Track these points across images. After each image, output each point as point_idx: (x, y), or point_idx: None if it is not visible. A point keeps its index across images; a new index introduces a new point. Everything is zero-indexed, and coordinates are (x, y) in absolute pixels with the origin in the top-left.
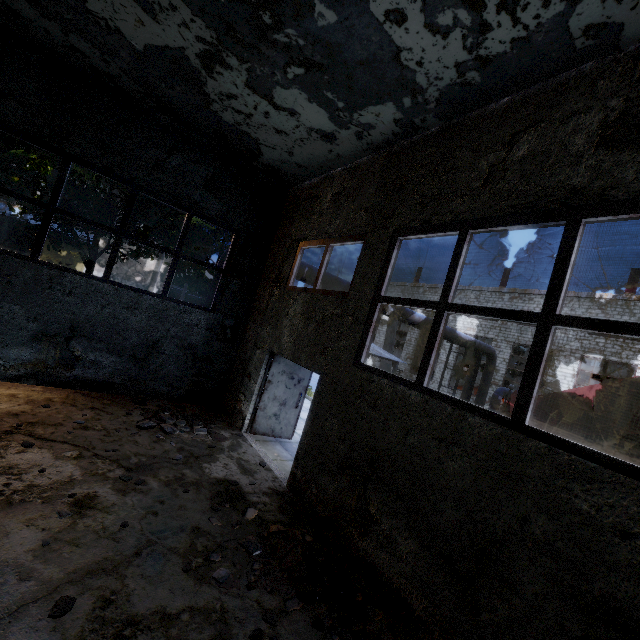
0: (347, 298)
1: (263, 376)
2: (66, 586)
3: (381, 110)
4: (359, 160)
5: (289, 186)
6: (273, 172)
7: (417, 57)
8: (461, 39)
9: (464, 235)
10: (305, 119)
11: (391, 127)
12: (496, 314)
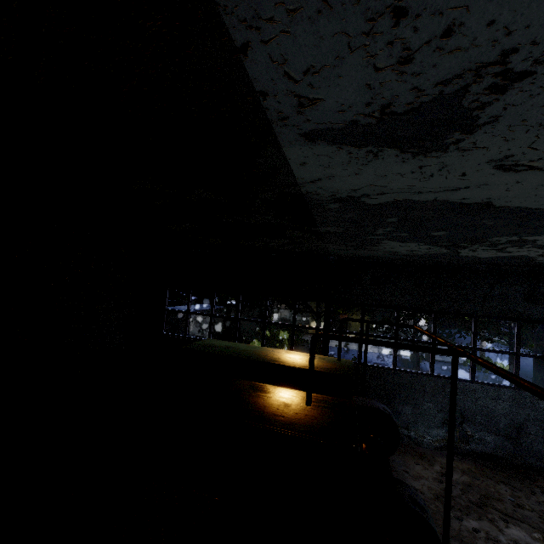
0: None
1: None
2: None
3: None
4: None
5: None
6: None
7: None
8: None
9: None
10: None
11: None
12: None
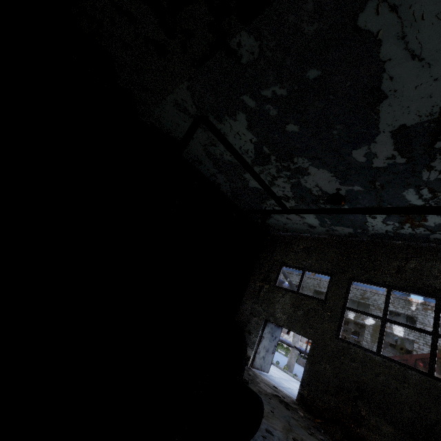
0: (325, 303)
1: (261, 333)
2: (288, 434)
3: (346, 229)
4: (320, 235)
5: (268, 230)
6: (266, 225)
7: (373, 225)
8: (392, 227)
9: (390, 291)
10: (306, 220)
11: (345, 233)
12: (412, 328)
